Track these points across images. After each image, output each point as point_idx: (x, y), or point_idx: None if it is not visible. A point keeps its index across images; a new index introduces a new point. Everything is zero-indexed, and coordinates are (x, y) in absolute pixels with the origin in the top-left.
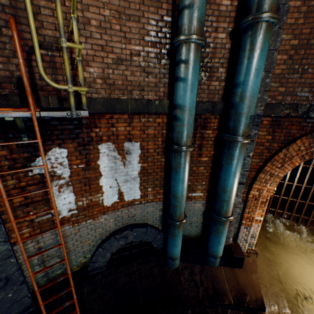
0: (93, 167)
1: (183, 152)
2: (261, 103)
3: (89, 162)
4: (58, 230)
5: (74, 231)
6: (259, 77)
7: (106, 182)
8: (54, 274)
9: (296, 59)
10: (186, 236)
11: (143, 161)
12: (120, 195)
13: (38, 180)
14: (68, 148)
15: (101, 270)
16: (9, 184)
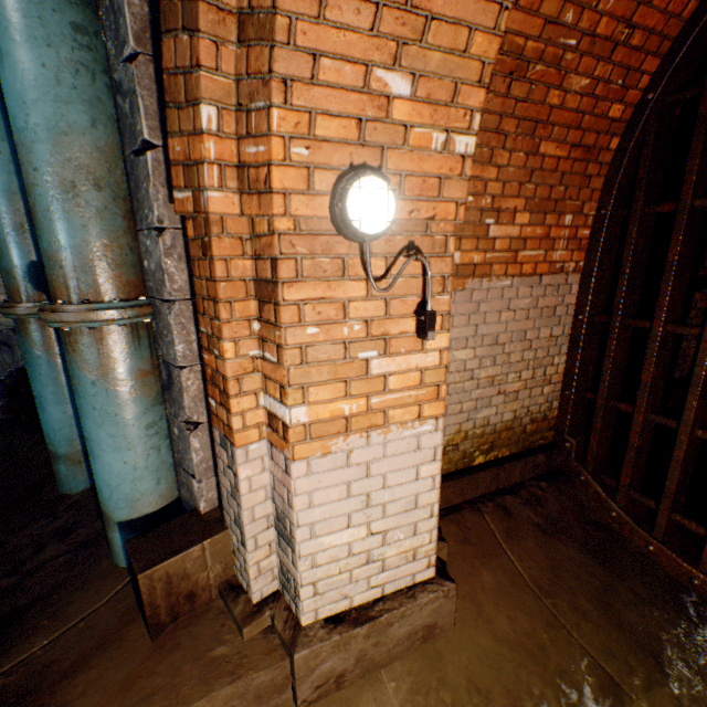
0: None
1: None
2: None
3: None
4: None
5: None
6: None
7: None
8: None
9: None
10: None
11: None
12: None
13: None
14: None
15: None
16: None
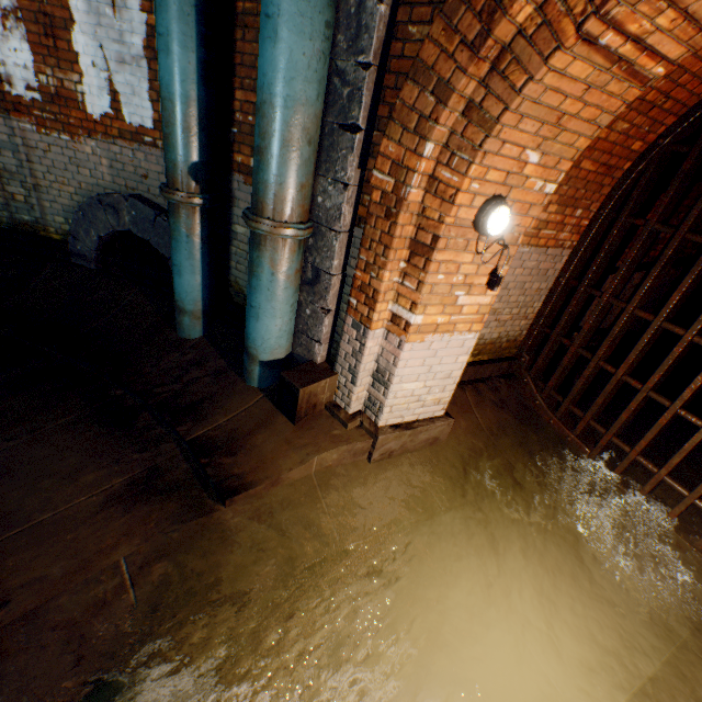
0: None
1: None
2: None
3: None
4: (14, 122)
5: (43, 146)
6: None
7: (84, 46)
8: (21, 219)
9: None
10: None
11: (151, 6)
12: (115, 100)
13: None
14: None
15: (88, 265)
16: None
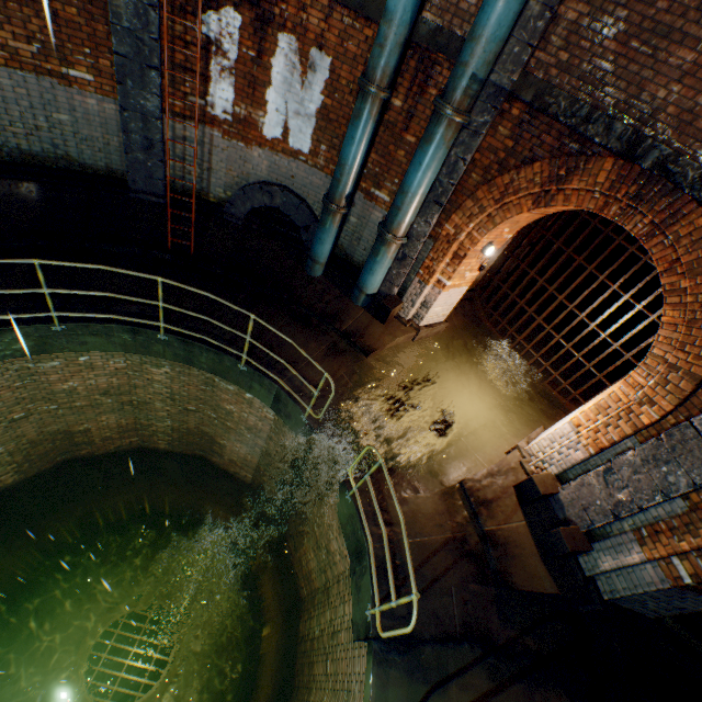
0: (265, 65)
1: (368, 94)
2: (515, 68)
3: (261, 53)
4: (207, 130)
5: (222, 146)
6: (507, 6)
7: (274, 99)
8: (191, 187)
9: (609, 2)
10: (348, 256)
11: (328, 94)
12: (285, 132)
13: (203, 45)
14: (244, 17)
15: (236, 222)
16: (176, 30)
